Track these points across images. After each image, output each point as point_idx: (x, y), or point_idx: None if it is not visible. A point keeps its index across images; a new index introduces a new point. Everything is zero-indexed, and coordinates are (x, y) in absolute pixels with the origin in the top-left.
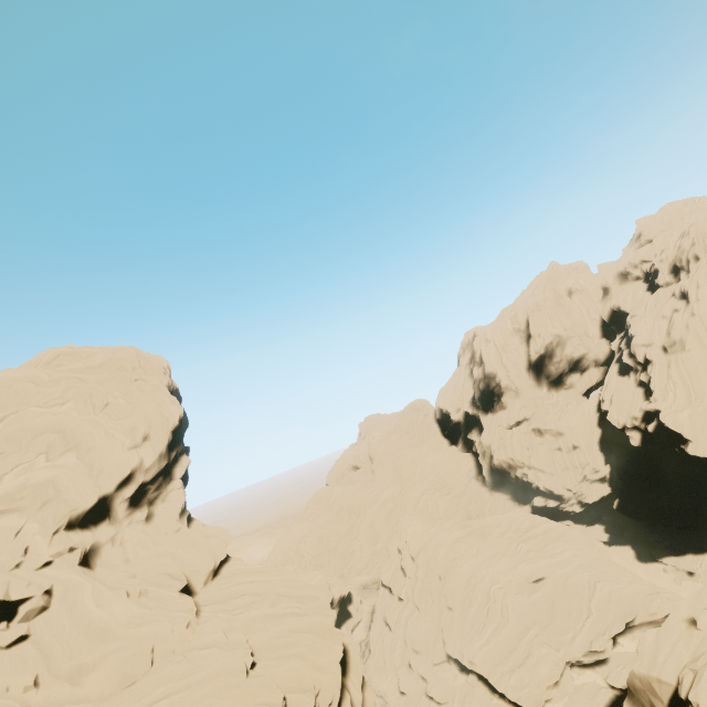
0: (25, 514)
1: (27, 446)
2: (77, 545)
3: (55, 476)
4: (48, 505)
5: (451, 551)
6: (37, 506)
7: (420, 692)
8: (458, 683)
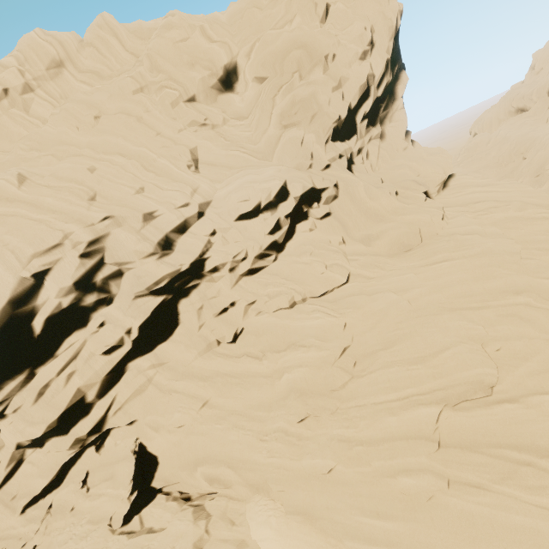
0: (301, 127)
1: (280, 69)
2: (342, 153)
3: (313, 91)
4: (315, 119)
5: None
6: (307, 120)
7: None
8: None
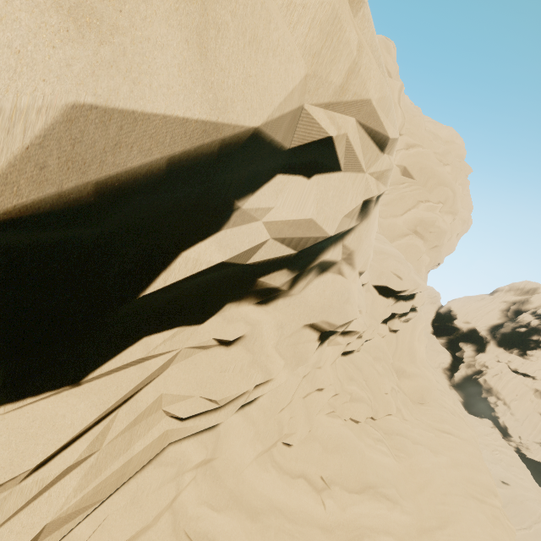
0: (426, 245)
1: (431, 187)
2: None
3: (447, 230)
4: (435, 249)
5: None
6: (433, 245)
7: None
8: None
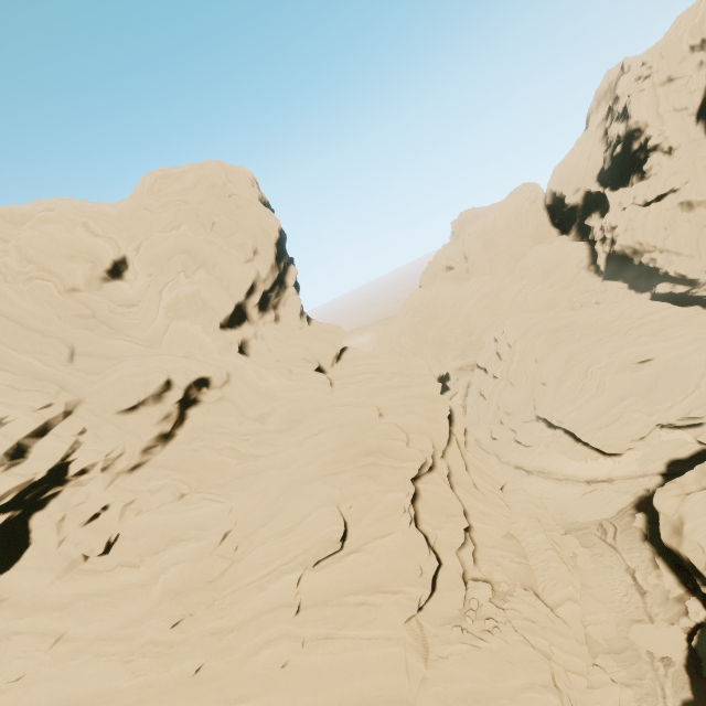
0: (188, 319)
1: (167, 267)
2: (232, 340)
3: (197, 290)
4: (201, 312)
5: (550, 339)
6: (193, 313)
7: (509, 439)
8: (545, 435)
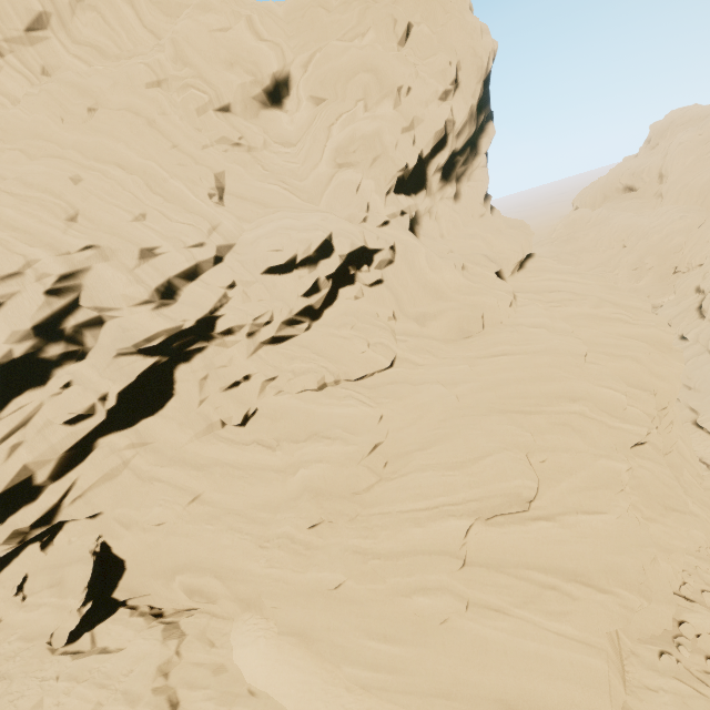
0: (360, 170)
1: (342, 92)
2: (405, 210)
3: (379, 128)
4: (377, 162)
5: None
6: (368, 162)
7: (684, 419)
8: None
